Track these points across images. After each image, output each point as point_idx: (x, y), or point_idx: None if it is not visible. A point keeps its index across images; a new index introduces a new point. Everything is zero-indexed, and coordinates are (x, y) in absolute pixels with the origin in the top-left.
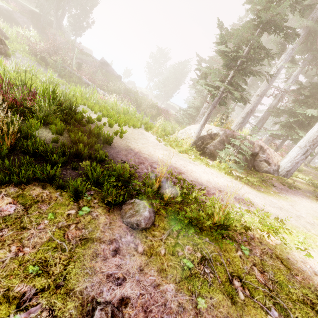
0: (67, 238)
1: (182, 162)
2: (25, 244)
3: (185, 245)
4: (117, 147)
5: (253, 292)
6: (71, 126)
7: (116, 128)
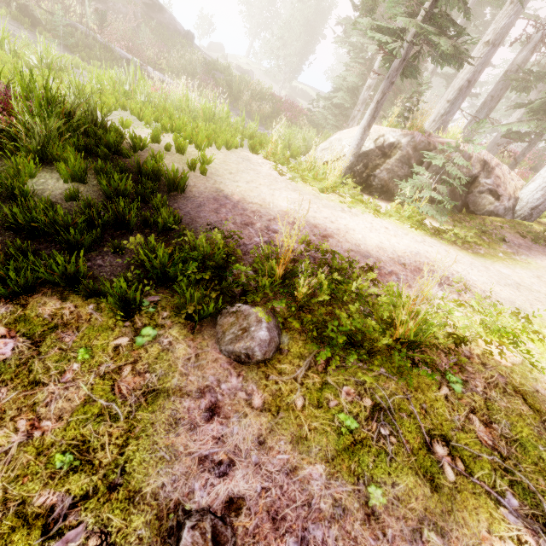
0: (120, 394)
1: (327, 213)
2: (41, 415)
3: (340, 386)
4: (198, 196)
5: (471, 465)
6: (98, 161)
7: (191, 154)
